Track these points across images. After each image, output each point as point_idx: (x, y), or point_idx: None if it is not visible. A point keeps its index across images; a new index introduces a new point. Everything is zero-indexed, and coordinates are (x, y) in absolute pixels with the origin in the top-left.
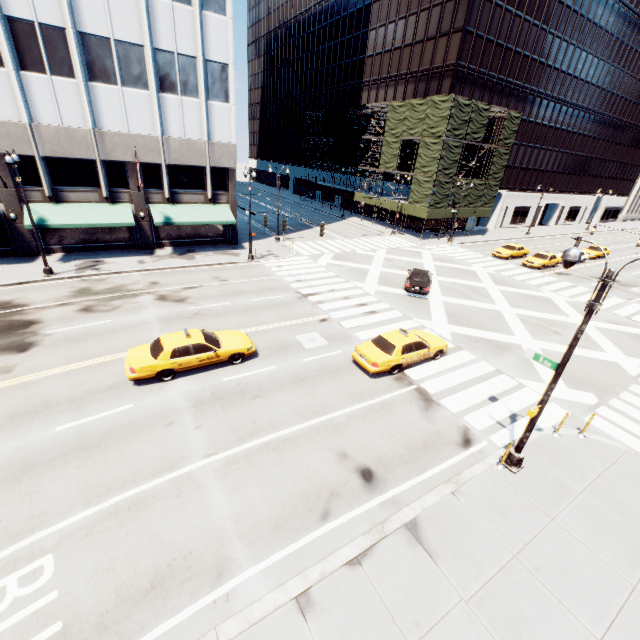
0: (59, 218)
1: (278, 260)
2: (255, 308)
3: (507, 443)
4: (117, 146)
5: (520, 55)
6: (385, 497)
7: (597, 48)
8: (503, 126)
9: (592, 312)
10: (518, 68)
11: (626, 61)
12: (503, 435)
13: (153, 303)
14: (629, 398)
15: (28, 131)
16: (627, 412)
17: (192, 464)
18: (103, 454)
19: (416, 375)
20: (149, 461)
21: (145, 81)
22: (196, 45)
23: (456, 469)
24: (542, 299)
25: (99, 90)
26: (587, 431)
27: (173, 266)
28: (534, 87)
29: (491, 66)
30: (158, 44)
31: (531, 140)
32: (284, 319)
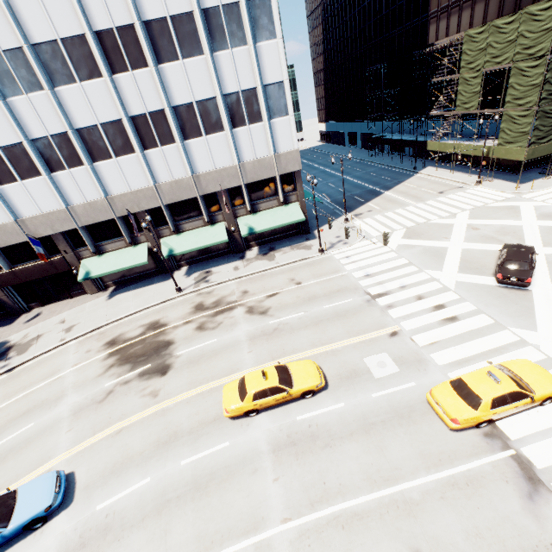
0: (180, 246)
1: (347, 248)
2: (325, 319)
3: None
4: (209, 182)
5: None
6: None
7: None
8: None
9: None
10: None
11: None
12: None
13: (244, 317)
14: None
15: (155, 191)
16: None
17: (271, 528)
18: (208, 499)
19: (514, 431)
20: (239, 516)
21: (221, 124)
22: (254, 77)
23: None
24: None
25: (191, 145)
26: None
27: (258, 270)
28: None
29: None
30: (226, 90)
31: None
32: (352, 334)
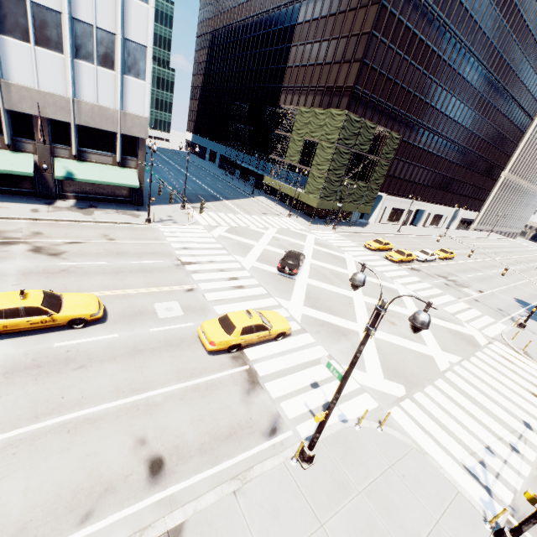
0: None
1: (175, 226)
2: (128, 271)
3: (310, 434)
4: (24, 99)
5: (405, 90)
6: (164, 494)
7: (464, 96)
8: (385, 143)
9: (368, 335)
10: (403, 100)
11: (484, 110)
12: (310, 425)
13: (24, 254)
14: (432, 392)
15: None
16: (426, 406)
17: None
18: None
19: (253, 355)
20: None
21: (60, 45)
22: (116, 23)
23: (251, 462)
24: (391, 290)
25: (9, 44)
26: (386, 424)
27: (66, 219)
28: (414, 117)
29: (381, 94)
30: (77, 14)
31: (409, 158)
32: (152, 285)
